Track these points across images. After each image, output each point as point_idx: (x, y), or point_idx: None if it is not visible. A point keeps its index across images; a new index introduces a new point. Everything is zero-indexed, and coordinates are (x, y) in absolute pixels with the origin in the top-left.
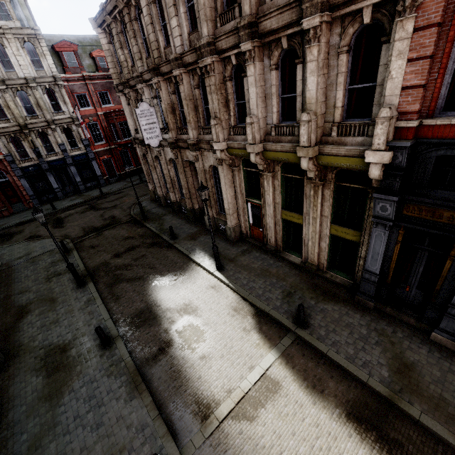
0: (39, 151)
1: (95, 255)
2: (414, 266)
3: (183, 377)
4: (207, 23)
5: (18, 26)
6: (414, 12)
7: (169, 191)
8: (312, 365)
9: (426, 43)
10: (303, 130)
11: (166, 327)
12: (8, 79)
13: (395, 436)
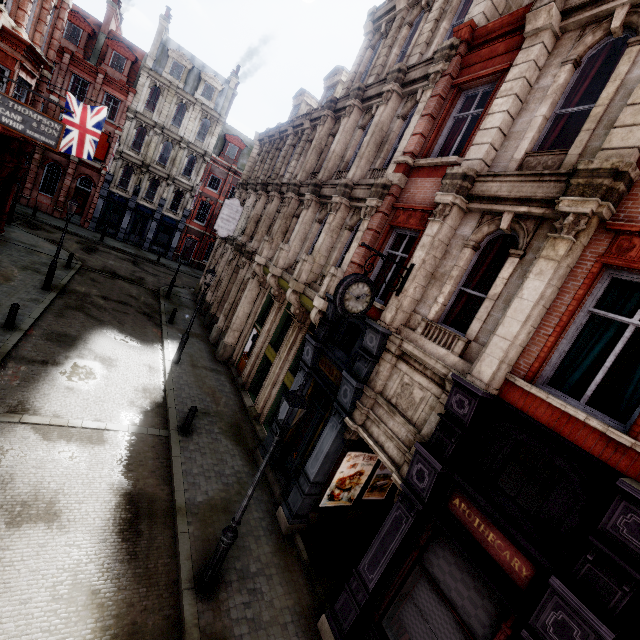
0: (140, 190)
1: (87, 285)
2: (308, 429)
3: (35, 385)
4: (304, 173)
5: (211, 107)
6: (370, 218)
7: (210, 289)
8: (150, 455)
9: (367, 238)
10: (299, 265)
11: (71, 355)
12: (168, 130)
13: (144, 529)
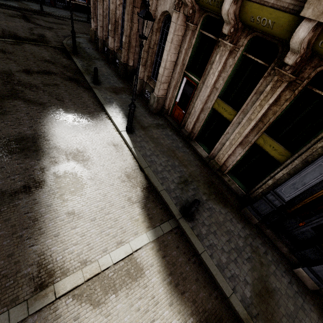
0: None
1: (2, 60)
2: None
3: (37, 229)
4: None
5: None
6: None
7: (109, 34)
8: (182, 261)
9: None
10: None
11: (44, 165)
12: None
13: None
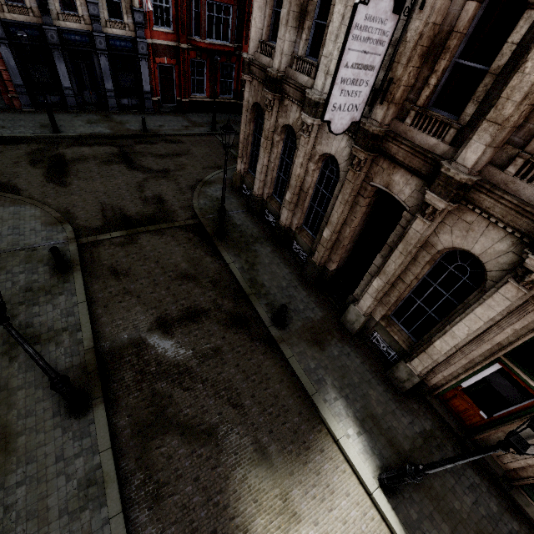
0: None
1: (118, 303)
2: None
3: None
4: None
5: None
6: None
7: (285, 206)
8: None
9: None
10: None
11: None
12: None
13: None
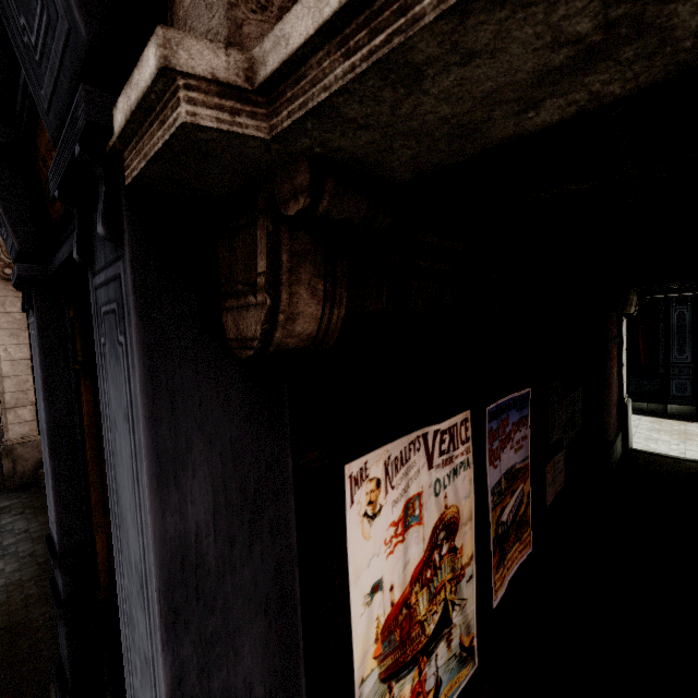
0: None
1: None
2: None
3: None
4: None
5: None
6: None
7: None
8: None
9: None
10: None
11: None
12: None
13: None
